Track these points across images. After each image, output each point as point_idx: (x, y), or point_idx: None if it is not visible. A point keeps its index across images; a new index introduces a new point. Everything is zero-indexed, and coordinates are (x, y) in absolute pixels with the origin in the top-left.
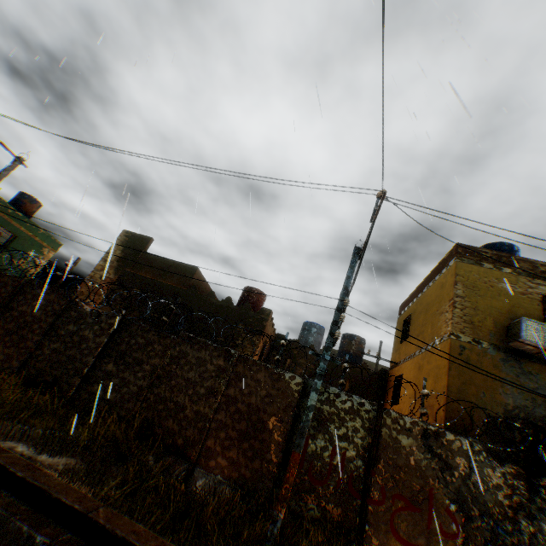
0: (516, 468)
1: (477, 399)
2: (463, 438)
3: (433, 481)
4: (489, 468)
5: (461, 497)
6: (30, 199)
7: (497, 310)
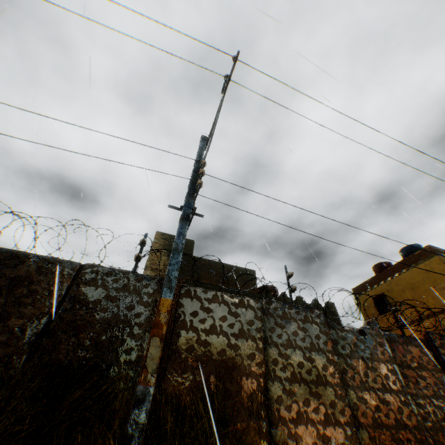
0: None
1: None
2: None
3: None
4: None
5: None
6: None
7: None
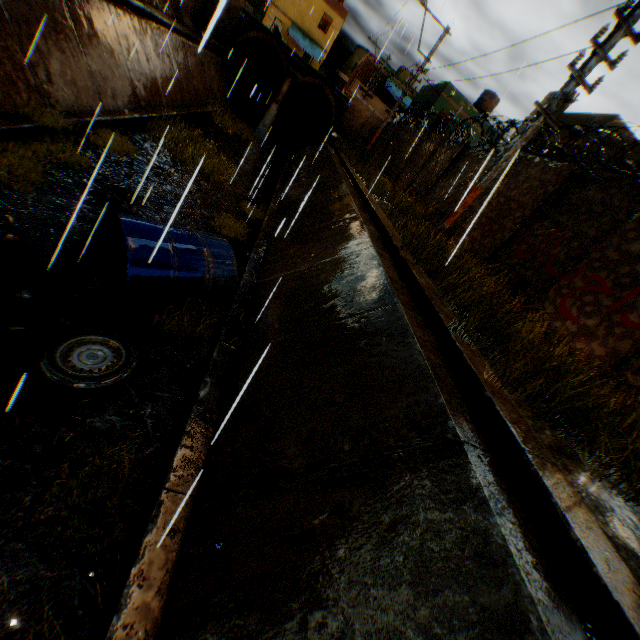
0: None
1: None
2: None
3: None
4: None
5: None
6: (488, 96)
7: None
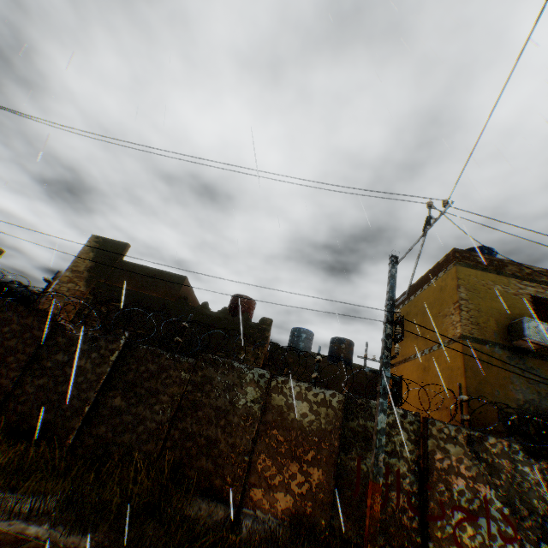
0: None
1: (493, 397)
2: (503, 440)
3: (484, 487)
4: (528, 466)
5: (510, 499)
6: None
7: (497, 311)
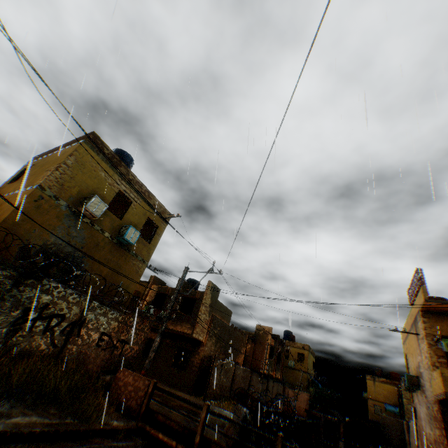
0: (14, 273)
1: (29, 233)
2: None
3: None
4: None
5: None
6: None
7: (88, 186)
